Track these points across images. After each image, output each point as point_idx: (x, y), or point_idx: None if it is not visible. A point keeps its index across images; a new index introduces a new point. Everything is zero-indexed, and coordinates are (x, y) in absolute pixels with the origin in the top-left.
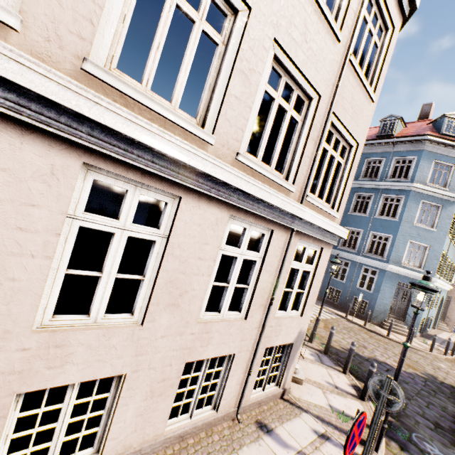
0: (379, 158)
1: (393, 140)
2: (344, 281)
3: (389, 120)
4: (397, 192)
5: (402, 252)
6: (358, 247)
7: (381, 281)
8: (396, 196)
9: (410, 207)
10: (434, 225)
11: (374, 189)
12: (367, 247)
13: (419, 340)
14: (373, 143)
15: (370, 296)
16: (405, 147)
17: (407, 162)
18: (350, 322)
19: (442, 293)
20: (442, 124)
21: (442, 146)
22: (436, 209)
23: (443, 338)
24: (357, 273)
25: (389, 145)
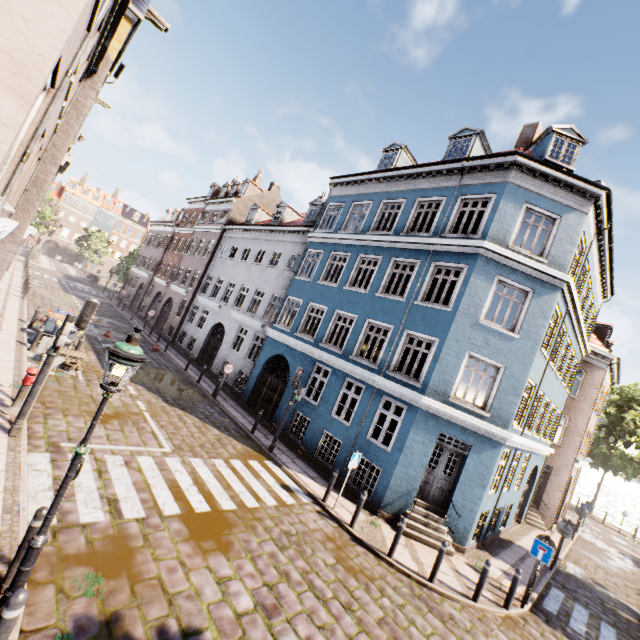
0: (437, 197)
1: (462, 165)
2: (349, 424)
3: (464, 137)
4: (456, 257)
5: (454, 373)
6: (382, 358)
7: (408, 429)
8: (454, 265)
9: (476, 286)
10: (517, 327)
11: (421, 252)
12: (395, 359)
13: (470, 559)
14: (431, 171)
15: (385, 458)
16: (480, 177)
17: (479, 204)
18: (326, 515)
19: (534, 460)
20: (546, 145)
21: (542, 179)
22: (523, 296)
23: (526, 548)
24: (373, 409)
25: (455, 175)
